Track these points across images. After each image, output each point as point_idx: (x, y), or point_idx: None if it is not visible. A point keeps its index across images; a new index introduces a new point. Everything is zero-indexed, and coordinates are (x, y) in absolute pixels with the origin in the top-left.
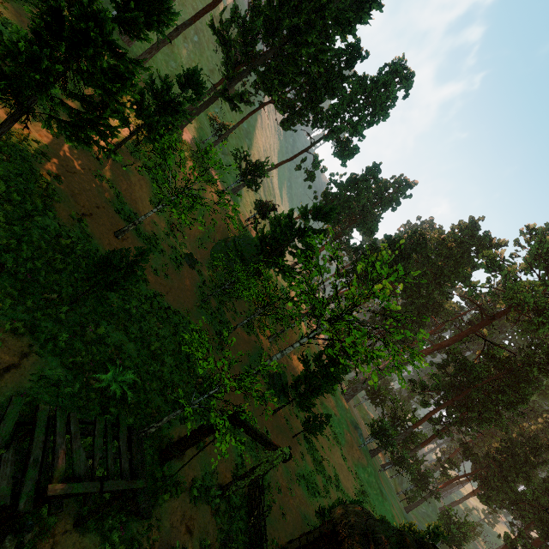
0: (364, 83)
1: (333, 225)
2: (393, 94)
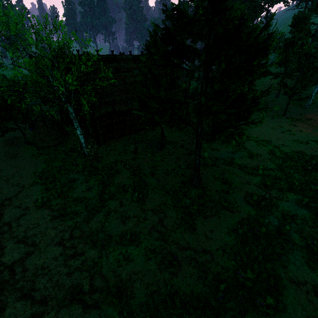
0: None
1: None
2: None
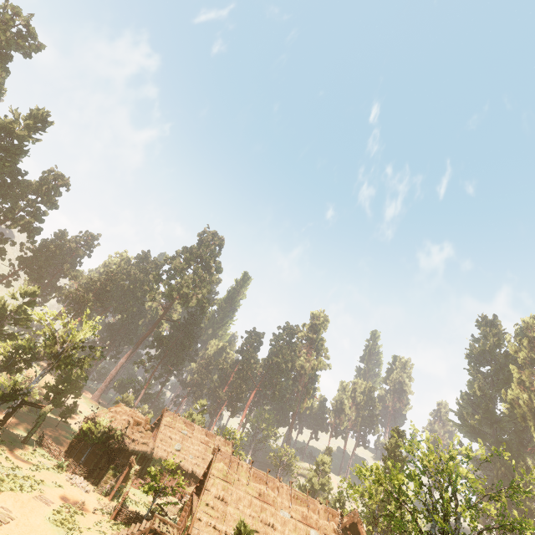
0: (30, 185)
1: (38, 281)
2: (57, 194)
